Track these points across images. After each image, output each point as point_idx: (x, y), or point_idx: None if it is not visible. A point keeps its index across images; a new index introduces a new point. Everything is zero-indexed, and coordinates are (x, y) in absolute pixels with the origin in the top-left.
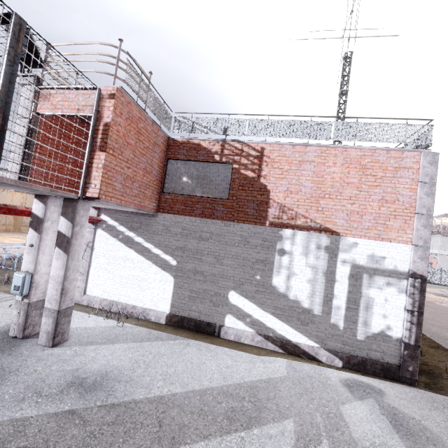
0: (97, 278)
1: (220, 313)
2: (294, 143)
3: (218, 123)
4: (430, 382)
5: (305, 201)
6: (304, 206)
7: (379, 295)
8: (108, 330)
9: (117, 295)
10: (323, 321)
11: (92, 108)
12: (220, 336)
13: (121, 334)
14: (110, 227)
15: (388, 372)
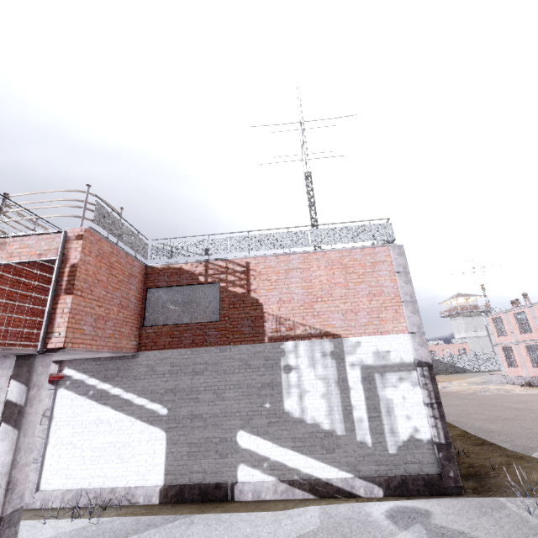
0: (58, 460)
1: (230, 466)
2: (277, 254)
3: (198, 245)
4: (478, 485)
5: (300, 309)
6: (300, 314)
7: (396, 393)
8: (76, 535)
9: (88, 477)
10: (349, 442)
11: (57, 251)
12: (234, 499)
13: (95, 535)
14: (77, 383)
15: (432, 486)
